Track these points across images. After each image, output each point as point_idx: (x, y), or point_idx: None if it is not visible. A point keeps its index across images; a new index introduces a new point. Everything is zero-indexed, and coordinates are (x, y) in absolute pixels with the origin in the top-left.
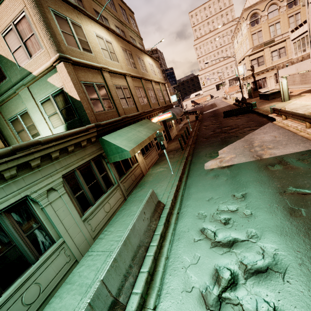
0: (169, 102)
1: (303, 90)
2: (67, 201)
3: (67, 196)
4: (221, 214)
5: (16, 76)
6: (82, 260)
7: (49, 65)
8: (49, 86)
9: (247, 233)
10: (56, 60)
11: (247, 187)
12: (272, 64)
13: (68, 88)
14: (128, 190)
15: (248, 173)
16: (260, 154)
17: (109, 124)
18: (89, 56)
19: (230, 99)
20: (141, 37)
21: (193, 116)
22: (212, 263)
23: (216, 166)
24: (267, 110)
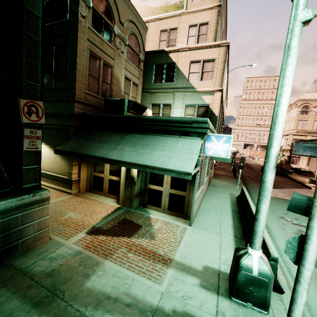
0: None
1: None
2: (207, 168)
3: (207, 165)
4: (291, 215)
5: (181, 84)
6: (202, 204)
7: (211, 90)
8: (200, 99)
9: None
10: (218, 90)
11: None
12: None
13: (214, 106)
14: (208, 183)
15: None
16: None
17: None
18: None
19: (258, 161)
20: None
21: None
22: (296, 228)
23: (273, 196)
24: (302, 180)
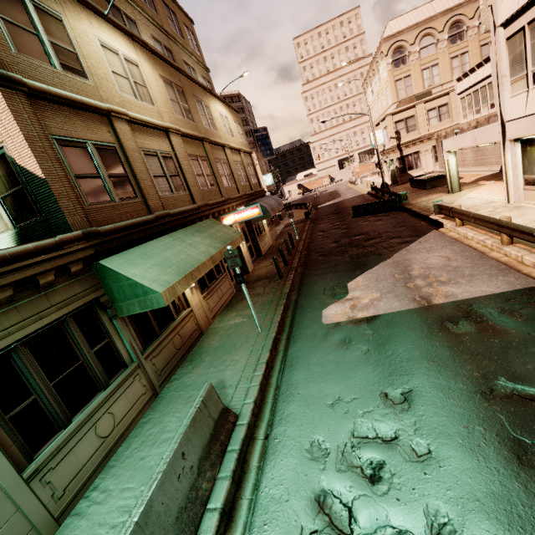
0: (259, 187)
1: (479, 176)
2: None
3: None
4: (363, 447)
5: None
6: None
7: None
8: None
9: (427, 518)
10: None
11: (410, 375)
12: (428, 130)
13: (14, 148)
14: (163, 373)
15: (409, 338)
16: (426, 294)
17: (122, 231)
18: (79, 84)
19: (362, 185)
20: (206, 67)
21: (301, 211)
22: None
23: (346, 317)
24: (426, 207)
